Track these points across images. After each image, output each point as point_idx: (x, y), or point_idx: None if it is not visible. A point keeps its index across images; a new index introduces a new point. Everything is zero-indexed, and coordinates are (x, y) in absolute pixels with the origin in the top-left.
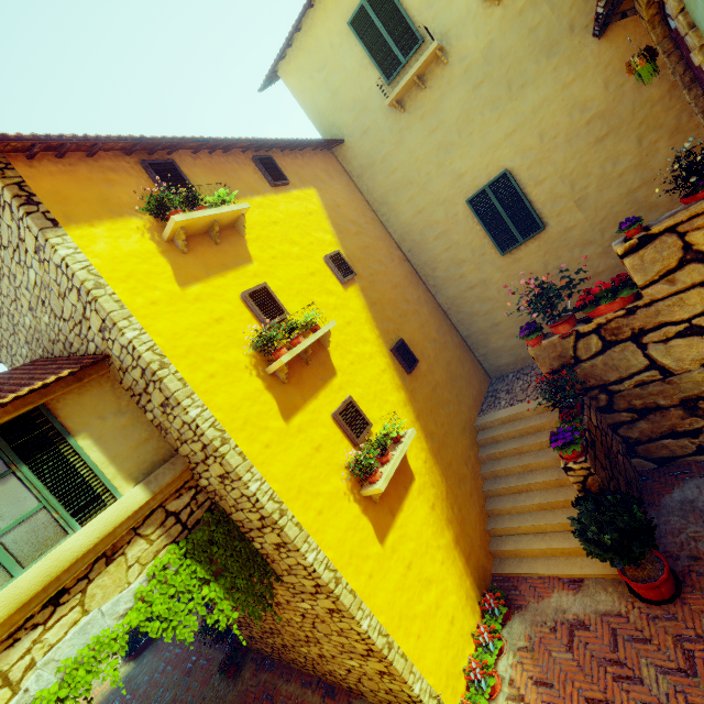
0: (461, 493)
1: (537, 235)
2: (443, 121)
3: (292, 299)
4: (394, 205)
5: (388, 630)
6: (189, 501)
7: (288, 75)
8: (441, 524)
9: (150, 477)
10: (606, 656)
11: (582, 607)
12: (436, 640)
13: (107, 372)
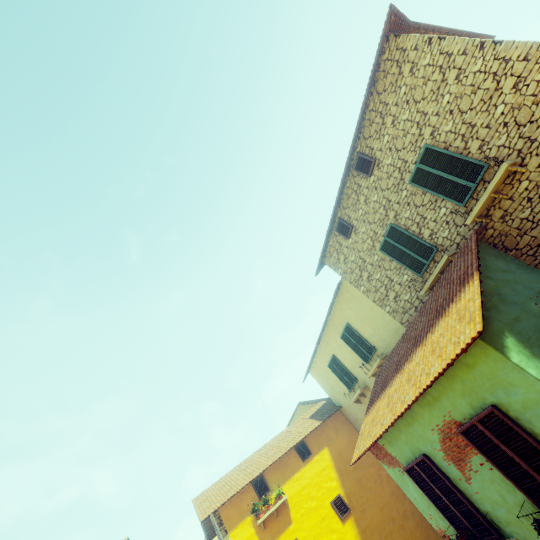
0: None
1: None
2: None
3: None
4: None
5: None
6: None
7: (313, 374)
8: None
9: None
10: None
11: None
12: None
13: None
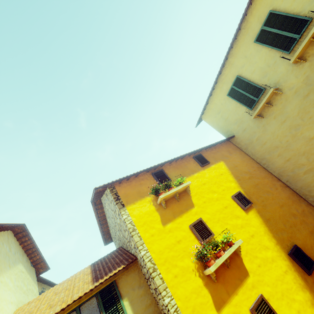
0: None
1: None
2: (288, 116)
3: (215, 224)
4: (269, 158)
5: None
6: None
7: (206, 118)
8: None
9: None
10: None
11: None
12: None
13: (137, 263)
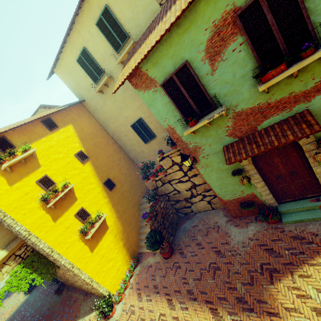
0: (129, 228)
1: (154, 139)
2: (117, 99)
3: (58, 176)
4: (107, 124)
5: (92, 277)
6: (24, 250)
7: (58, 73)
8: (118, 240)
9: (7, 247)
10: (152, 274)
11: (153, 261)
12: (111, 276)
13: None
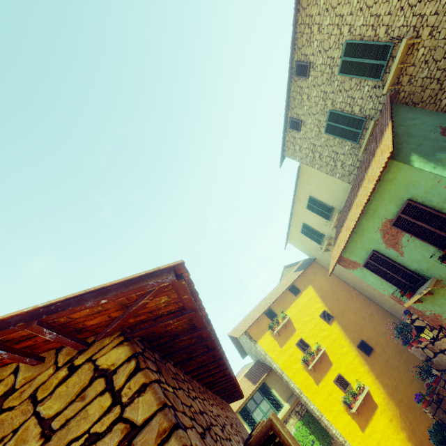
0: (411, 415)
1: None
2: None
3: (311, 339)
4: (344, 275)
5: None
6: (300, 408)
7: (291, 243)
8: (397, 429)
9: (289, 401)
10: None
11: None
12: None
13: (273, 370)
